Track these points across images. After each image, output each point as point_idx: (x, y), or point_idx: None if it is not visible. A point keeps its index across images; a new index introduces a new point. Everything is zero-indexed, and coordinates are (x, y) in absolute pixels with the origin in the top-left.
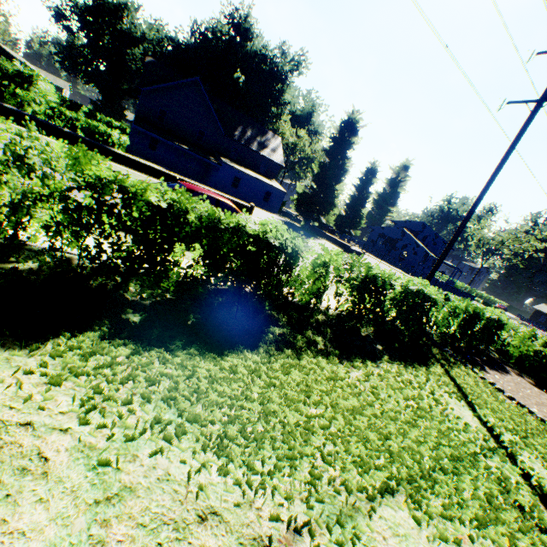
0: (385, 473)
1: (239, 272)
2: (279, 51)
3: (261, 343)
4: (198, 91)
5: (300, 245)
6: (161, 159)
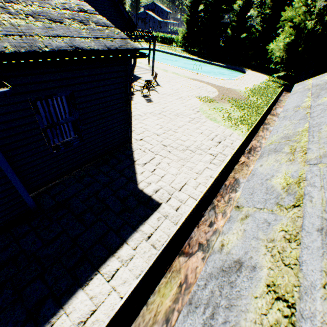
0: None
1: None
2: None
3: None
4: None
5: None
6: None
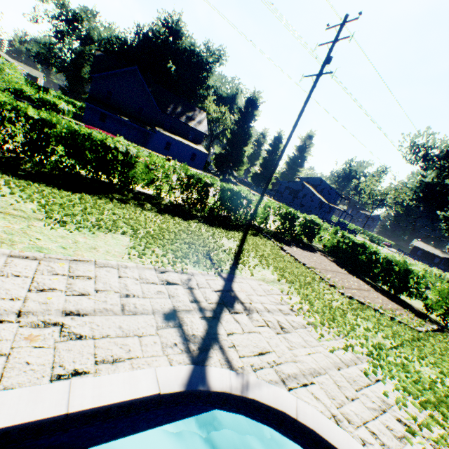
0: (129, 230)
1: (92, 161)
2: (205, 47)
3: (99, 195)
4: (137, 77)
5: (134, 151)
6: (109, 129)
